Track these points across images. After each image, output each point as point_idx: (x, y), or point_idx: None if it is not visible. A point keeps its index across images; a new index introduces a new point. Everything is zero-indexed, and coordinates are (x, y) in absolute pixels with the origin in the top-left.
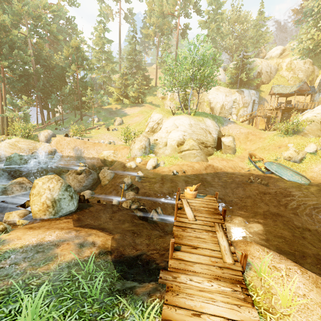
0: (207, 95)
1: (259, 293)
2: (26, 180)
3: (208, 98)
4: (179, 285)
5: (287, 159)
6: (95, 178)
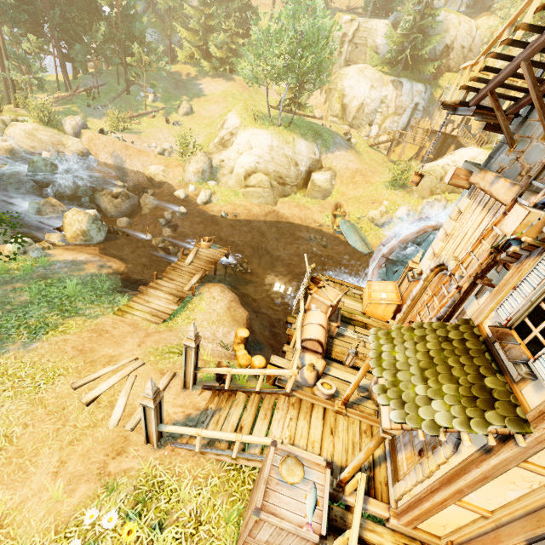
0: (343, 77)
1: (193, 305)
2: (57, 202)
3: (343, 85)
4: (148, 292)
5: (370, 220)
6: (135, 204)
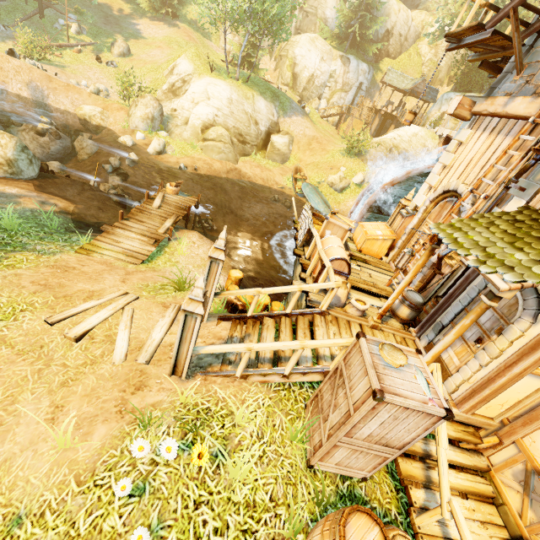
0: (294, 45)
1: (171, 249)
2: None
3: (295, 53)
4: (114, 232)
5: (330, 185)
6: (68, 147)
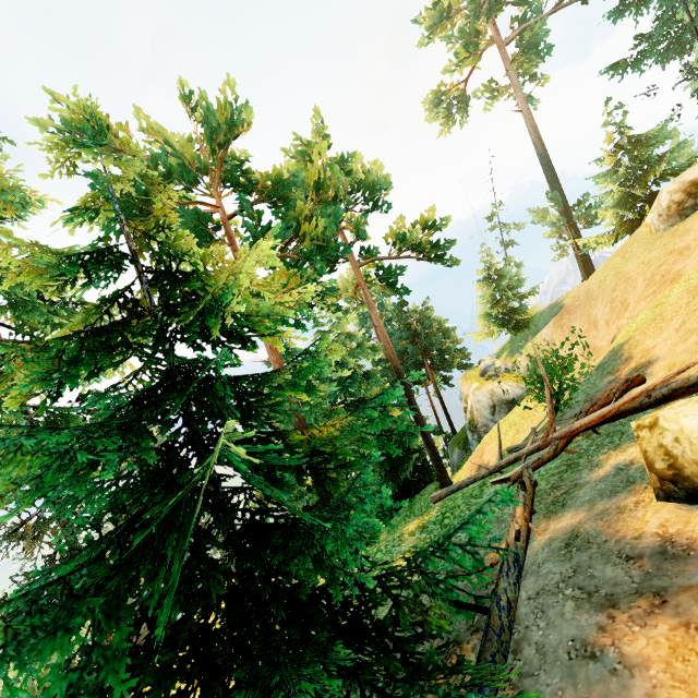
0: None
1: None
2: None
3: None
4: None
5: None
6: None
